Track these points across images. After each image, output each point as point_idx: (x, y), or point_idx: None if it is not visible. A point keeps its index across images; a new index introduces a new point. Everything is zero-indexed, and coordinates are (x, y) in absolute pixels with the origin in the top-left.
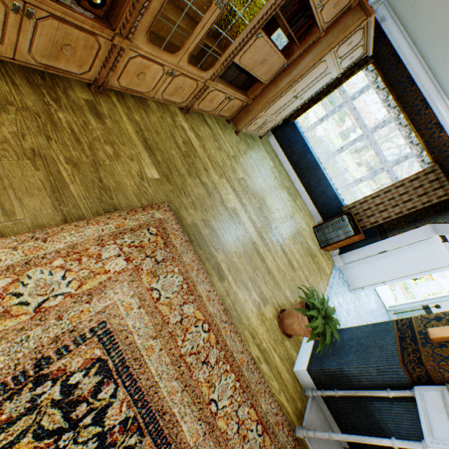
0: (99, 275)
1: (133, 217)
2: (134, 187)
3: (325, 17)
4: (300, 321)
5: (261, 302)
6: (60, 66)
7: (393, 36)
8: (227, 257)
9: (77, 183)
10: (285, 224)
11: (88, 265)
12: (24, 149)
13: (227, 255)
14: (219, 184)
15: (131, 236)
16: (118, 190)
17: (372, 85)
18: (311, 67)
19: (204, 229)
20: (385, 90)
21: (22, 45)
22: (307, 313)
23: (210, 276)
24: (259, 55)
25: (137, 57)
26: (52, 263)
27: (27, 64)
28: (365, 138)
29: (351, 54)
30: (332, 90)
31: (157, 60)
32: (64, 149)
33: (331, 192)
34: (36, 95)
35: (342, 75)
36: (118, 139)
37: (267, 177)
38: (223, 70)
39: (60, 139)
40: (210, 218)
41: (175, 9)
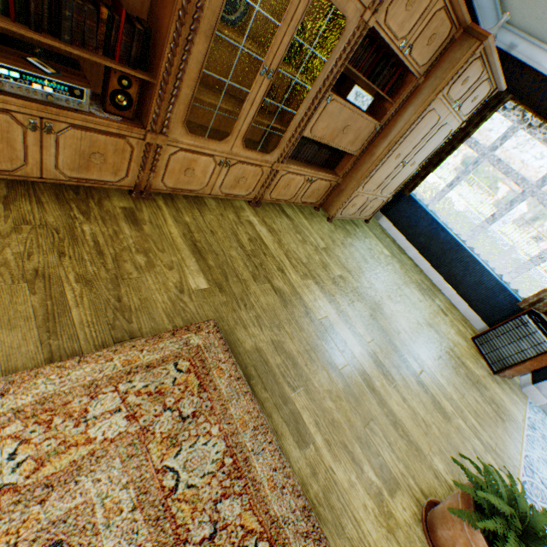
0: (77, 446)
1: (156, 347)
2: (167, 303)
3: (419, 59)
4: (469, 539)
5: (383, 487)
6: (93, 176)
7: (534, 60)
8: (313, 401)
9: (84, 305)
10: (419, 337)
11: (63, 430)
12: (26, 270)
13: (313, 397)
14: (301, 288)
15: (146, 375)
16: (142, 309)
17: (520, 126)
18: (414, 121)
19: (273, 356)
20: (544, 127)
21: (48, 162)
22: (479, 524)
23: (279, 438)
24: (337, 121)
25: (179, 152)
26: (2, 430)
27: (57, 181)
28: (530, 196)
29: (471, 94)
30: (457, 145)
31: (204, 151)
32: (78, 265)
33: (491, 281)
34: (62, 210)
35: (467, 124)
36: (156, 246)
37: (381, 271)
38: (292, 148)
39: (77, 254)
40: (284, 338)
41: (218, 94)
